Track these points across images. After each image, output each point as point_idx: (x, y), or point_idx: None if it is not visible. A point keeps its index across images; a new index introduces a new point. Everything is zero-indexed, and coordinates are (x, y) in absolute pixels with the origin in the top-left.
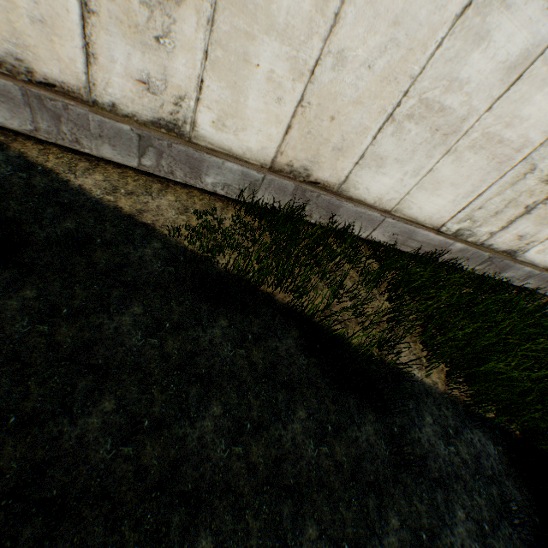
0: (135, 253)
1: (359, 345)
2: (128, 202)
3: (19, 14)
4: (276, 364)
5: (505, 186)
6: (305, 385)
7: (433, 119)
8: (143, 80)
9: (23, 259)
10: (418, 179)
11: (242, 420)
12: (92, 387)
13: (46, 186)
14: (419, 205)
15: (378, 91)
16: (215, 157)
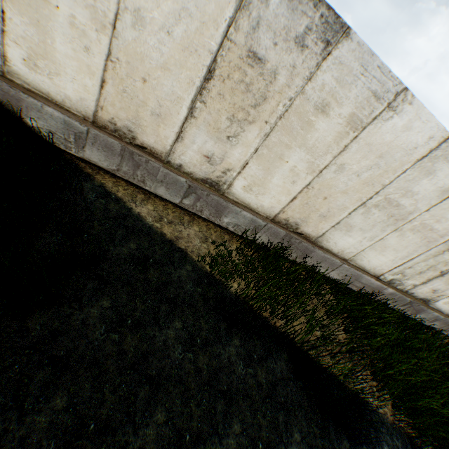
0: (175, 273)
1: (333, 372)
2: (169, 229)
3: (145, 108)
4: (275, 384)
5: (429, 256)
6: (296, 407)
7: (390, 209)
8: (208, 155)
9: (101, 271)
10: (372, 242)
11: (255, 439)
12: (148, 397)
13: (117, 211)
14: (369, 259)
15: (360, 188)
16: (236, 206)
